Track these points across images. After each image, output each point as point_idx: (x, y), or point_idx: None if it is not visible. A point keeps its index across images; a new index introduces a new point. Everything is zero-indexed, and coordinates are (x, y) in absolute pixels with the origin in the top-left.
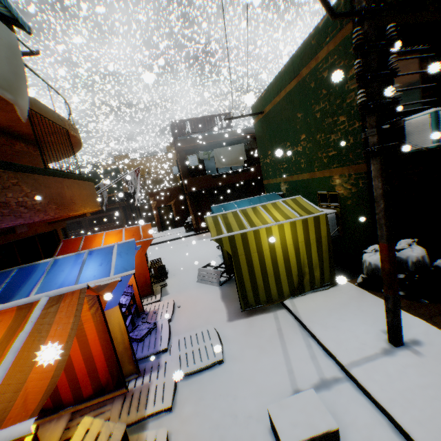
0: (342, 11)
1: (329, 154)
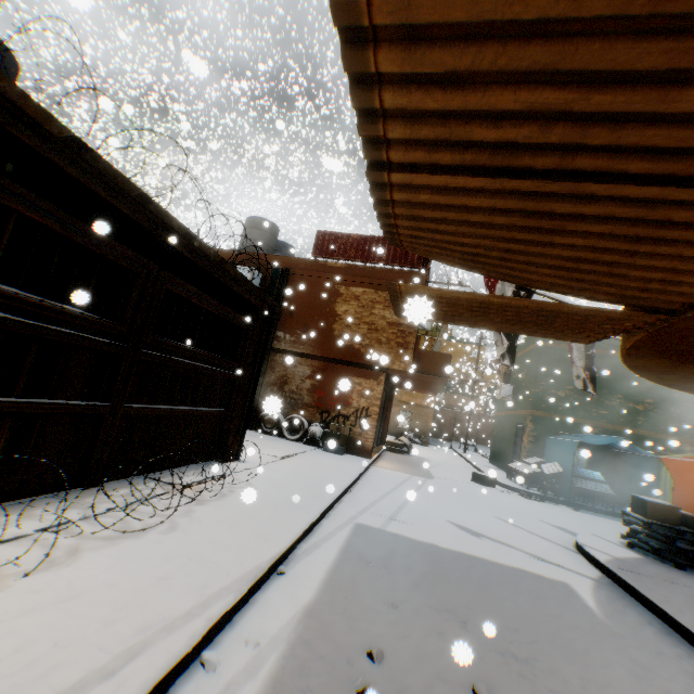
0: None
1: (680, 426)
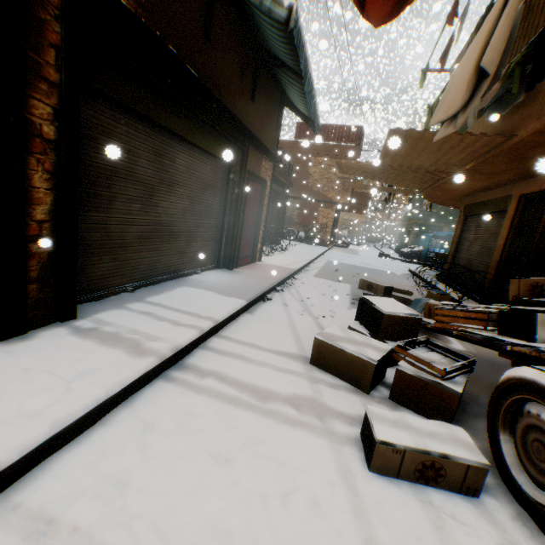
0: None
1: None
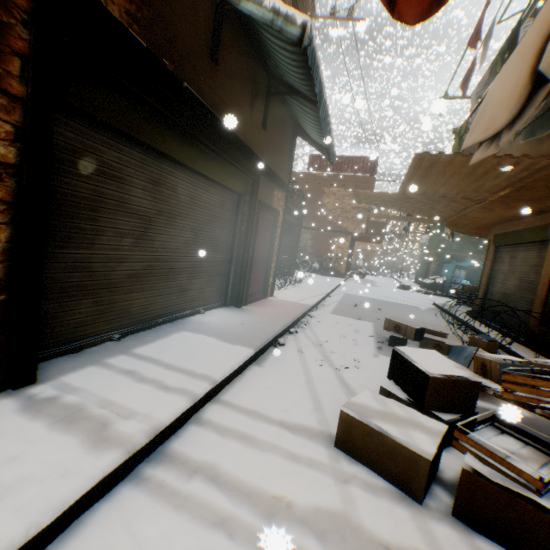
0: None
1: None
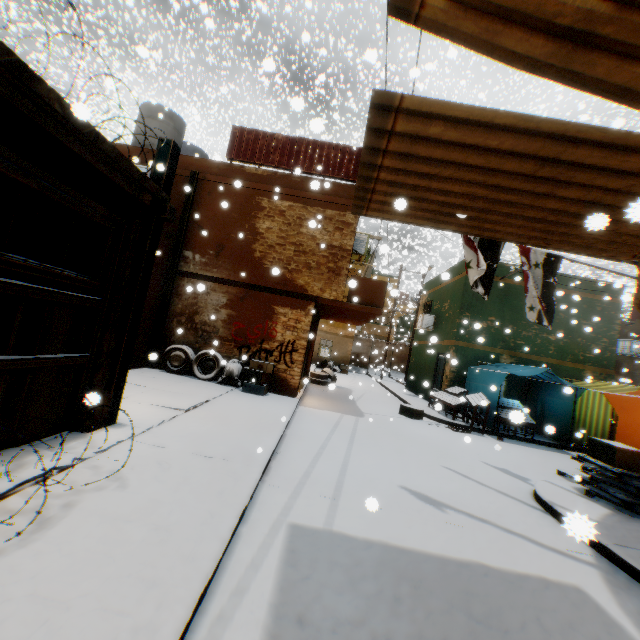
0: (618, 290)
1: (584, 354)
